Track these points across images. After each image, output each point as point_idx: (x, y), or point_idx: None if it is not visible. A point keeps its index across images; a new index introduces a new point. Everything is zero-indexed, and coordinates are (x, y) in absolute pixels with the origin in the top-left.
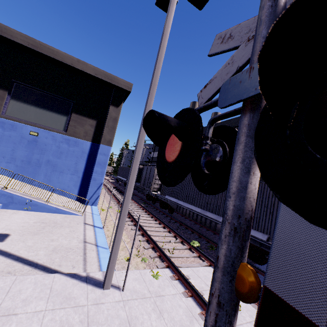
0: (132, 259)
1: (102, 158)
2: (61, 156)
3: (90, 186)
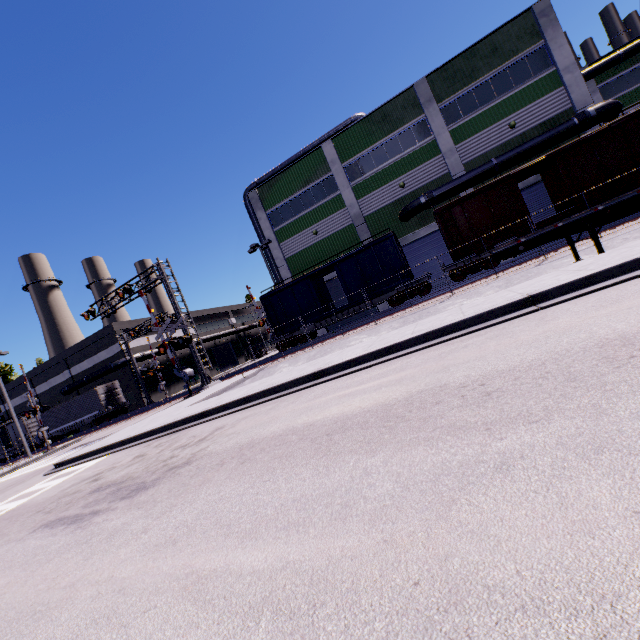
0: None
1: None
2: None
3: None
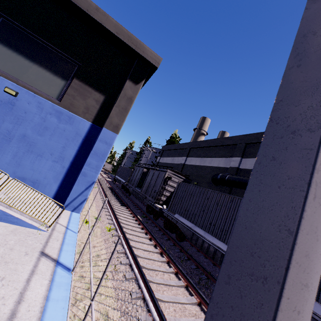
0: None
1: (101, 147)
2: (44, 133)
3: (76, 183)
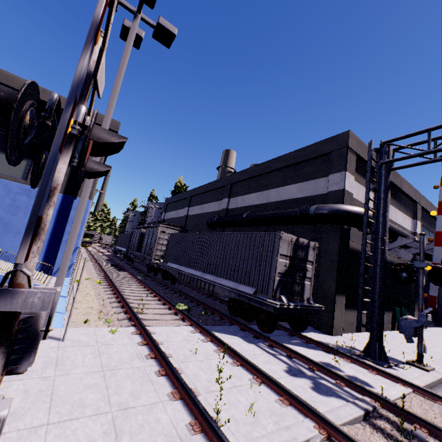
0: (93, 322)
1: None
2: (17, 212)
3: (59, 251)
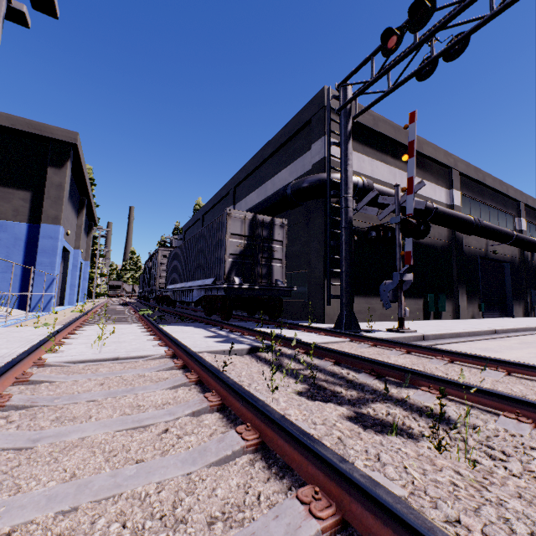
0: None
1: (48, 243)
2: None
3: (34, 285)
